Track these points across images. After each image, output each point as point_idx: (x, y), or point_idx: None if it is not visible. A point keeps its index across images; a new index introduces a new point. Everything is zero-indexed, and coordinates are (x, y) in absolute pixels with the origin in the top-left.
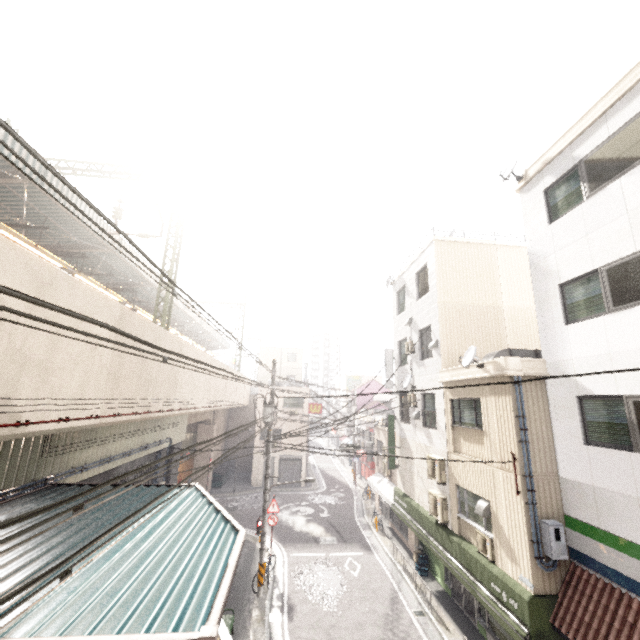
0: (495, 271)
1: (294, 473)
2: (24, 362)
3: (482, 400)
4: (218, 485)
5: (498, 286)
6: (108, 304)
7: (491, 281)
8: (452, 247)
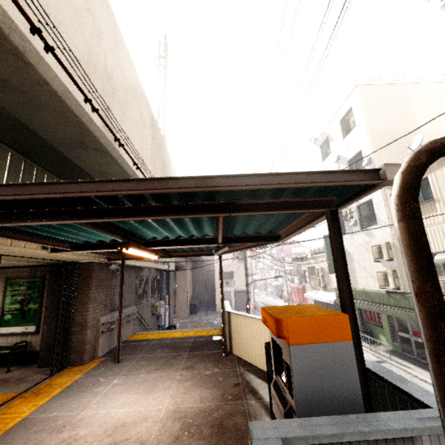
0: (408, 102)
1: (246, 301)
2: (113, 91)
3: (430, 176)
4: (194, 312)
5: (413, 113)
6: (146, 100)
7: (406, 110)
8: (372, 89)
